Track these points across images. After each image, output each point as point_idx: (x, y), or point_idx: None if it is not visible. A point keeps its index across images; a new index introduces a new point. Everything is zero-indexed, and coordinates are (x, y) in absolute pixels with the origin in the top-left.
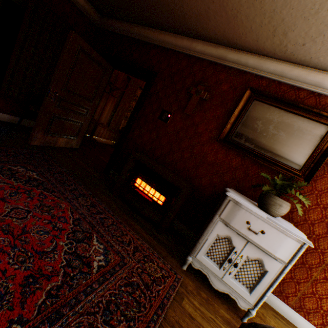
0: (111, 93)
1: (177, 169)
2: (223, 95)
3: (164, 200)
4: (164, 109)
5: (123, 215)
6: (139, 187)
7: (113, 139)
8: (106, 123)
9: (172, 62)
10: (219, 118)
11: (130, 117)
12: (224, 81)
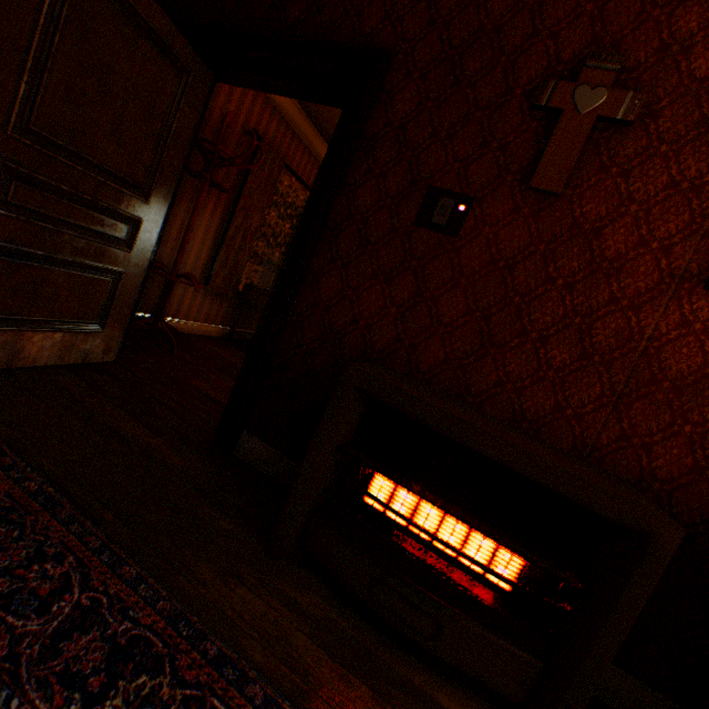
0: (210, 174)
1: (526, 416)
2: (704, 92)
3: (524, 572)
4: (435, 185)
5: (360, 701)
6: (384, 513)
7: (223, 321)
8: (199, 276)
9: (450, 5)
10: (701, 188)
11: (298, 230)
12: (703, 38)
